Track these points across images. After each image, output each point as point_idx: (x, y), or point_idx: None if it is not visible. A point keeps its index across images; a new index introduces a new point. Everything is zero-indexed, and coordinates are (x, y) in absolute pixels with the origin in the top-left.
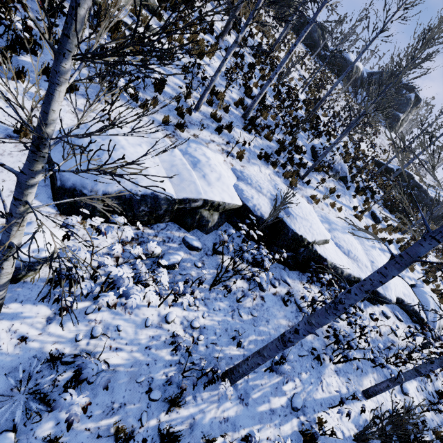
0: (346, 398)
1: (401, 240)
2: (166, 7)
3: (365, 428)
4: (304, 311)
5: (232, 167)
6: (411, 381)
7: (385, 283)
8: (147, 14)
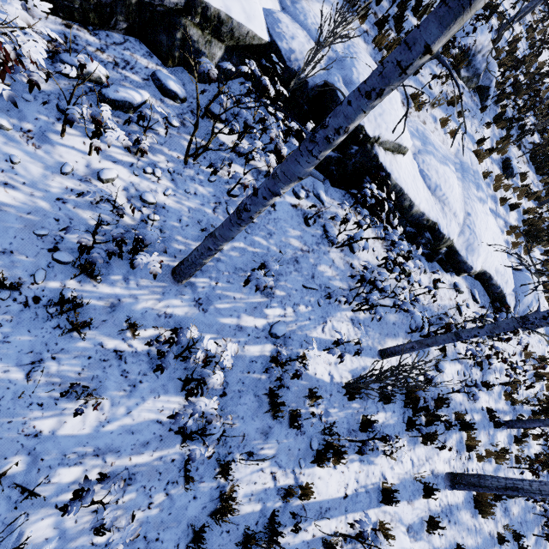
0: (346, 341)
1: (533, 211)
2: None
3: (359, 377)
4: (331, 239)
5: None
6: (454, 363)
7: (407, 70)
8: None
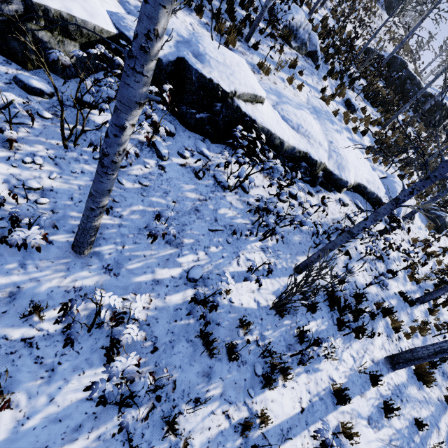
0: (259, 266)
1: (379, 133)
2: None
3: (280, 295)
4: (222, 184)
5: None
6: (360, 263)
7: None
8: None
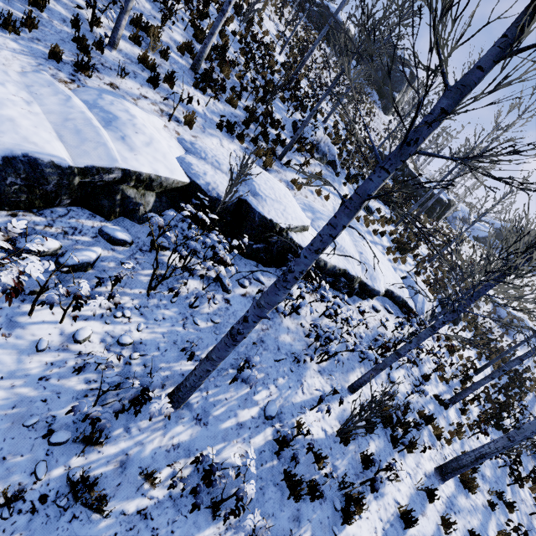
0: (326, 395)
1: (394, 232)
2: None
3: (346, 421)
4: (281, 311)
5: (178, 137)
6: (399, 370)
7: (336, 237)
8: None
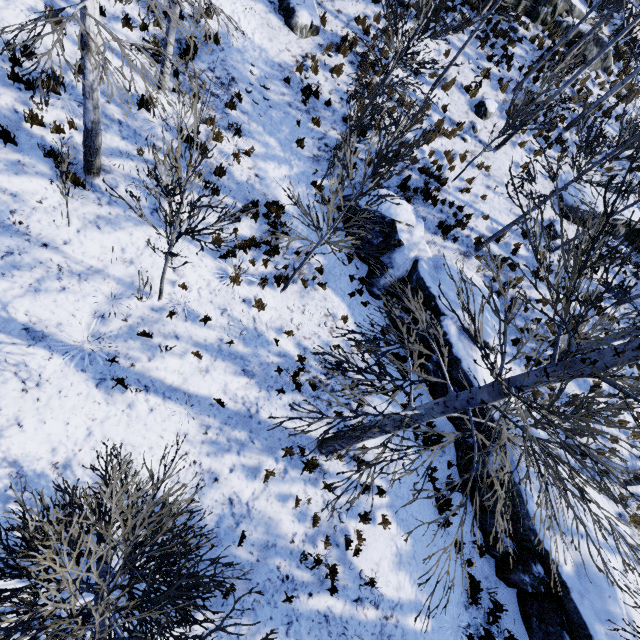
0: None
1: None
2: (616, 61)
3: None
4: None
5: (633, 200)
6: None
7: None
8: (602, 74)
